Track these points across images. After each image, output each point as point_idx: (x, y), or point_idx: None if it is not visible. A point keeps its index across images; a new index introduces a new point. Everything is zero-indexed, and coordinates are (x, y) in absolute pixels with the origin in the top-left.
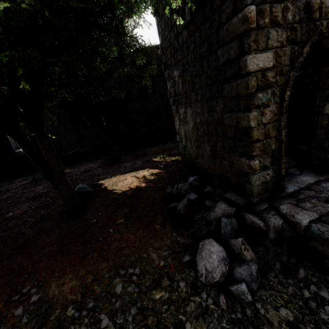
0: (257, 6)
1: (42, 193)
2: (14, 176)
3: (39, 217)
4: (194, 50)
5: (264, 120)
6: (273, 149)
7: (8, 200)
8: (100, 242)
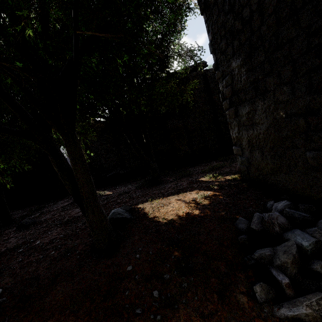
0: None
1: (76, 217)
2: (60, 197)
3: (63, 251)
4: (275, 9)
5: None
6: None
7: (44, 223)
8: (137, 320)
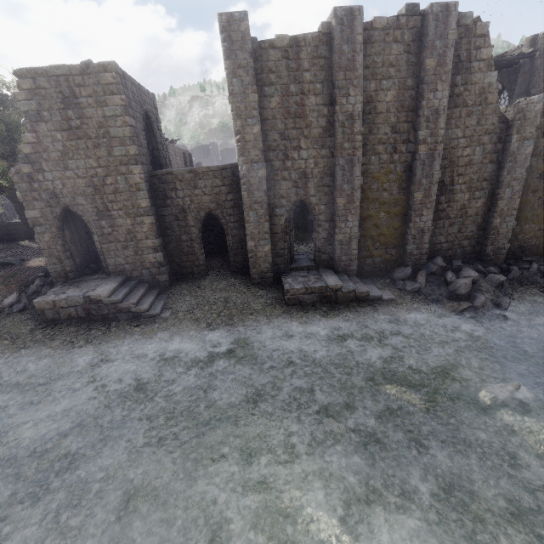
0: (23, 193)
1: None
2: None
3: None
4: None
5: (45, 240)
6: (57, 255)
7: None
8: None
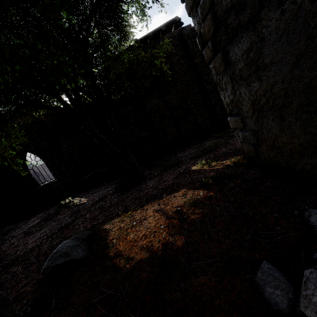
0: None
1: (27, 251)
2: (37, 211)
3: None
4: None
5: None
6: None
7: None
8: None
